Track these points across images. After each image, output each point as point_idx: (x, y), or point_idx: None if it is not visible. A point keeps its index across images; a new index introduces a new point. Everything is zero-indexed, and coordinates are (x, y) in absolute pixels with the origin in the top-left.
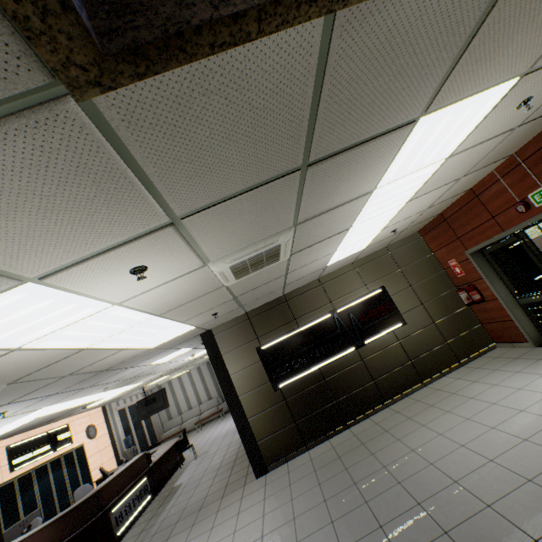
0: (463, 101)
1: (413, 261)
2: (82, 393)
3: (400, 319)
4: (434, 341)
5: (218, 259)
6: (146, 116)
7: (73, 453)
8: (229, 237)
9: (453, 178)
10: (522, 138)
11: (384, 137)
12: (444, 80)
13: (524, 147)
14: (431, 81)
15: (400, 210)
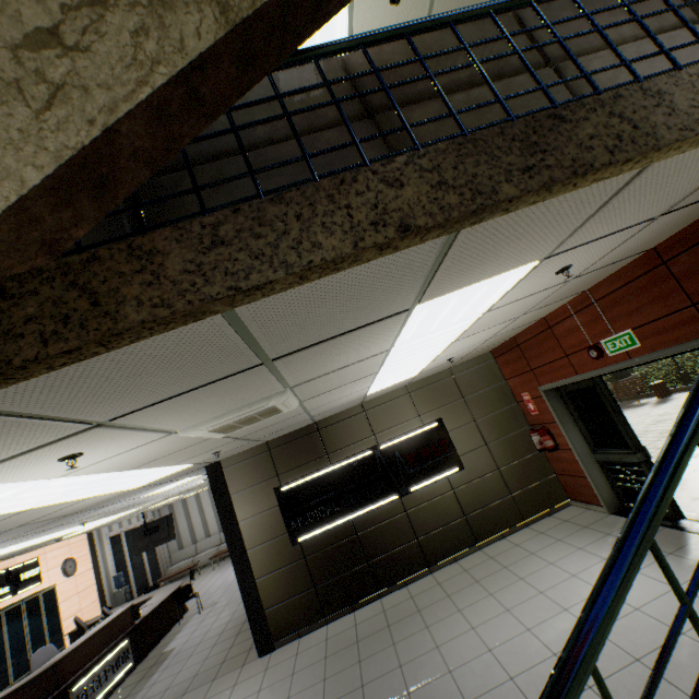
0: (469, 286)
1: (481, 388)
2: (48, 532)
3: (457, 462)
4: (497, 493)
5: (190, 426)
6: (6, 390)
7: (39, 598)
8: (194, 413)
9: (508, 318)
10: (588, 281)
11: (372, 325)
12: (427, 284)
13: (597, 286)
14: (407, 291)
15: (446, 348)
